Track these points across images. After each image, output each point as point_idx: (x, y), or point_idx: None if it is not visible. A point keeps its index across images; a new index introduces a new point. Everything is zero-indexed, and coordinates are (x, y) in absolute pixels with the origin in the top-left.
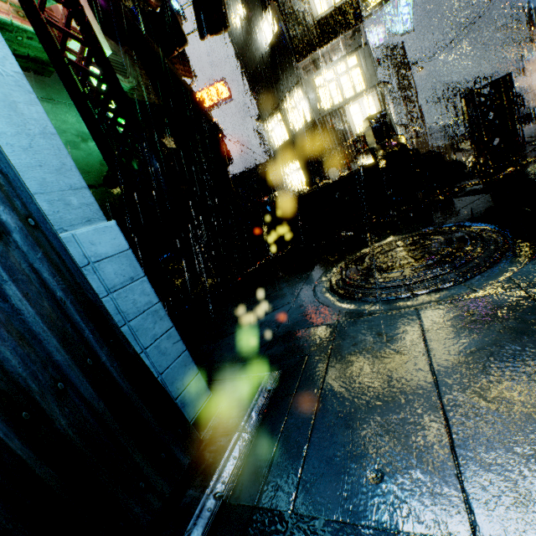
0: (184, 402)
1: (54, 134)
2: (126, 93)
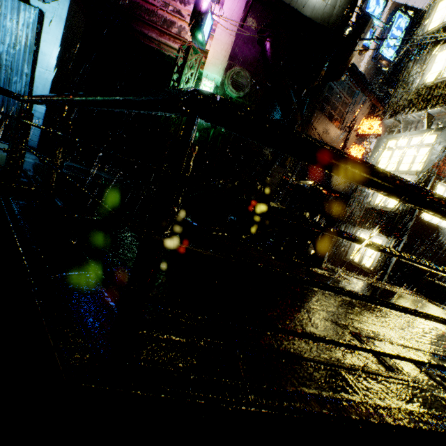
0: (31, 142)
1: (48, 91)
2: (232, 98)
